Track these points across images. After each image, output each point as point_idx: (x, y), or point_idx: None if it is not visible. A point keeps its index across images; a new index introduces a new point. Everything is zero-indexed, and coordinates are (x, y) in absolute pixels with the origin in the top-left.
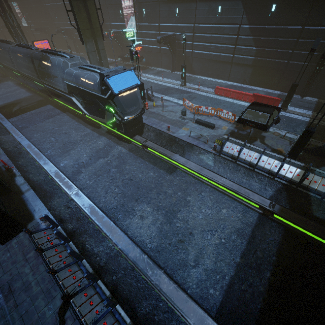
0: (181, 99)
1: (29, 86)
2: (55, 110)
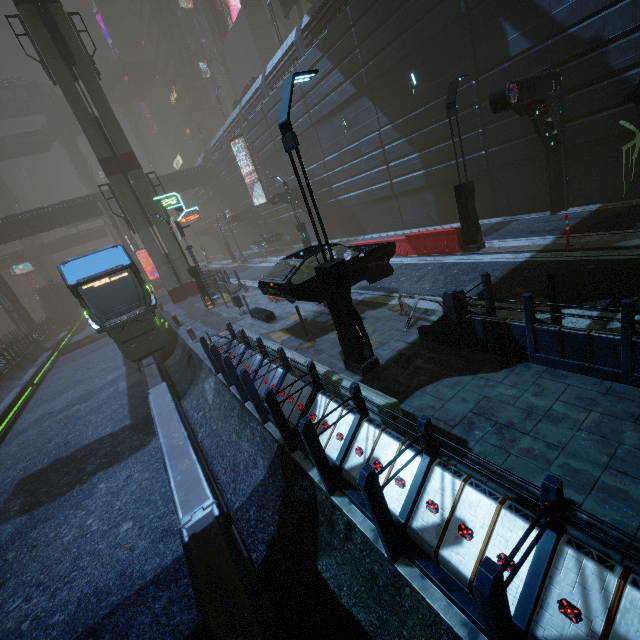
0: None
1: None
2: None
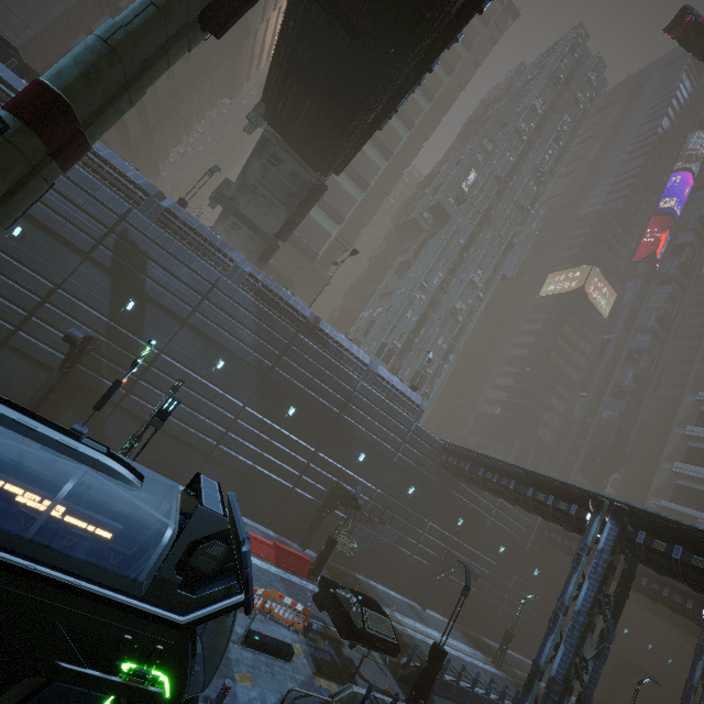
0: None
1: None
2: None
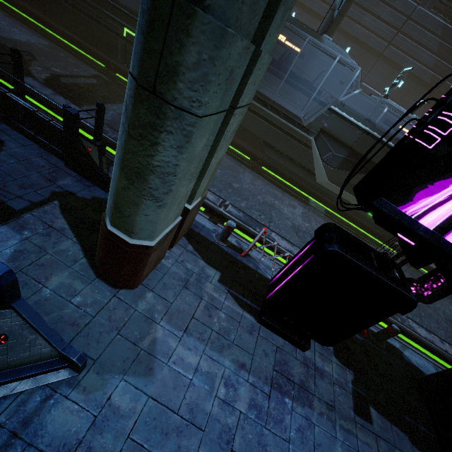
0: None
1: (7, 5)
2: None
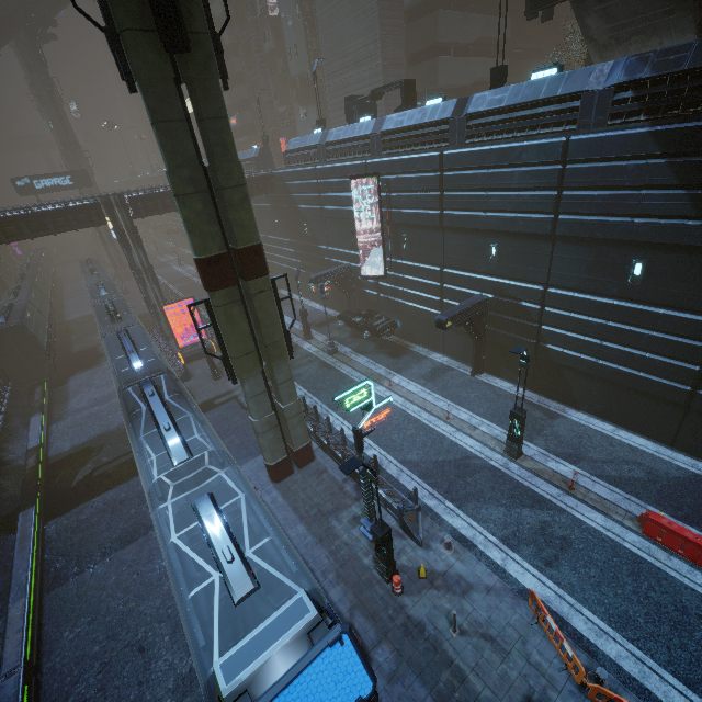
0: (516, 548)
1: None
2: None
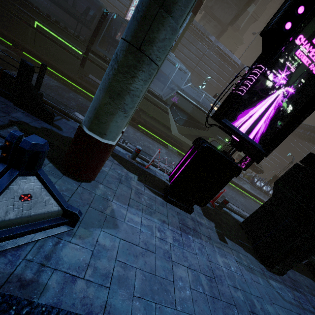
0: None
1: None
2: (77, 95)
